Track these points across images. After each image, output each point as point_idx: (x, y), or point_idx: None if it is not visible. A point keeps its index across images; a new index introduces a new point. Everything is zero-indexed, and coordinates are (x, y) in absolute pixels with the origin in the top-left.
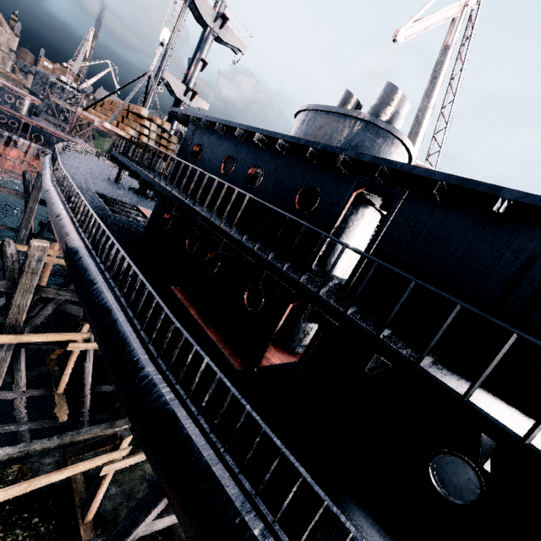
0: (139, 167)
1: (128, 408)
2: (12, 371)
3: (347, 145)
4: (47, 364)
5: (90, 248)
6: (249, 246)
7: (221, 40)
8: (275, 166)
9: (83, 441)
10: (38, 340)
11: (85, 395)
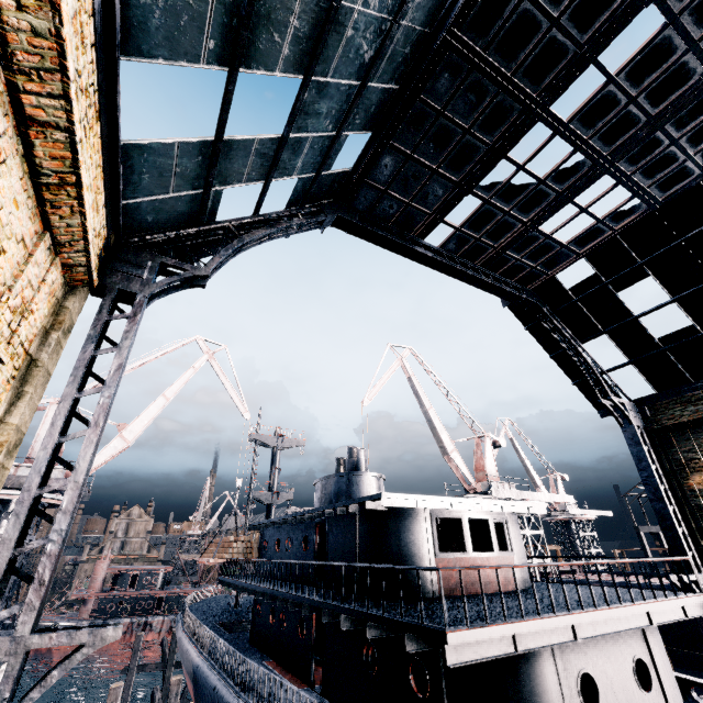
0: (232, 578)
1: None
2: None
3: (334, 494)
4: None
5: (208, 658)
6: (272, 588)
7: (286, 447)
8: (294, 532)
9: None
10: None
11: None
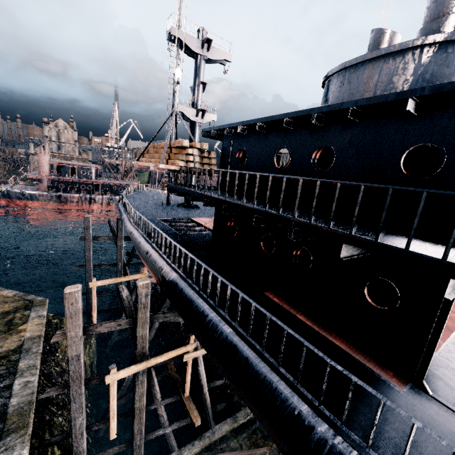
0: (198, 191)
1: (284, 448)
2: (149, 387)
3: (419, 81)
4: (169, 371)
5: (185, 277)
6: (396, 247)
7: (211, 60)
8: (349, 138)
9: (219, 441)
10: (162, 360)
11: (205, 393)
